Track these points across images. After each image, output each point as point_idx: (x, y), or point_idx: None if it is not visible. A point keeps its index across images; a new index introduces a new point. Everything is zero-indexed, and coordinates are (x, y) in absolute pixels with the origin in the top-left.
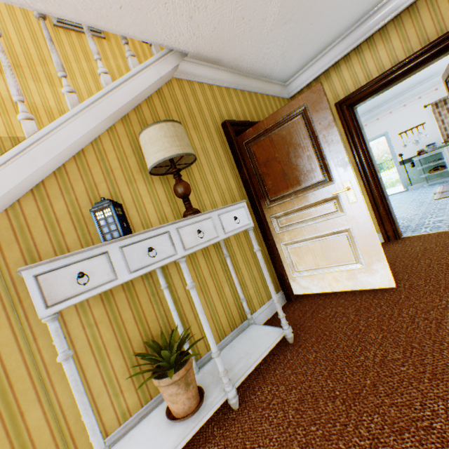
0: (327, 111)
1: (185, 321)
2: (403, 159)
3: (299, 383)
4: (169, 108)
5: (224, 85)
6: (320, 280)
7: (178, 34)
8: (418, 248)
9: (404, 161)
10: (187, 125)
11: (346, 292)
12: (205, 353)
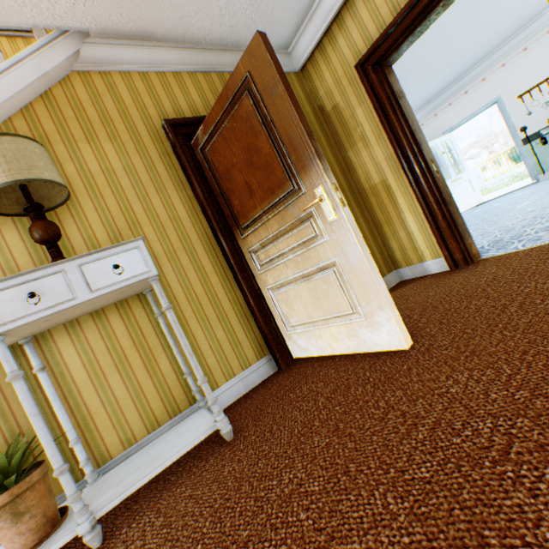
0: (274, 78)
1: (85, 411)
2: (527, 135)
3: (180, 517)
4: (64, 116)
5: (171, 70)
6: (317, 338)
7: (49, 4)
8: (486, 277)
9: (530, 137)
10: (98, 136)
11: (347, 357)
12: (120, 453)
